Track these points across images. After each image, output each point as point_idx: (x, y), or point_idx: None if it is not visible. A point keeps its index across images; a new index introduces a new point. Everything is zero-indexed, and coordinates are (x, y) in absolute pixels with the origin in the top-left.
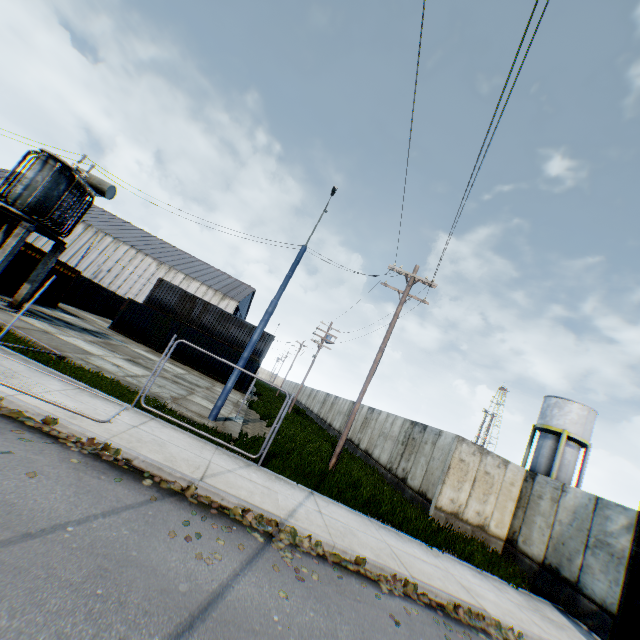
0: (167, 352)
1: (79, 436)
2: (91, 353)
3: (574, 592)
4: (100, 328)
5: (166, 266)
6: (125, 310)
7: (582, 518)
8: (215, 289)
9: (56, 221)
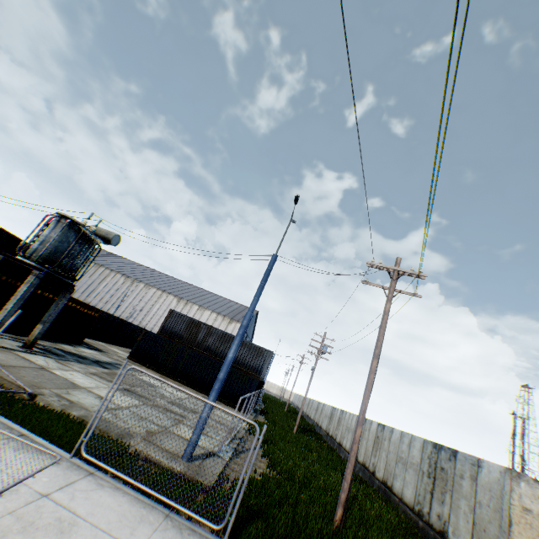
0: (175, 376)
1: None
2: (78, 386)
3: None
4: (116, 359)
5: (184, 300)
6: (141, 340)
7: None
8: (223, 315)
9: (64, 267)
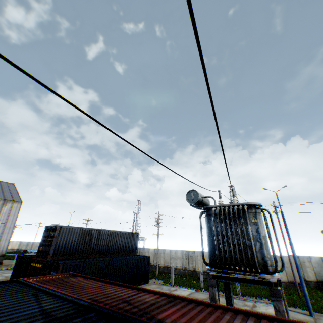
0: None
1: None
2: None
3: None
4: None
5: None
6: None
7: (320, 264)
8: None
9: None
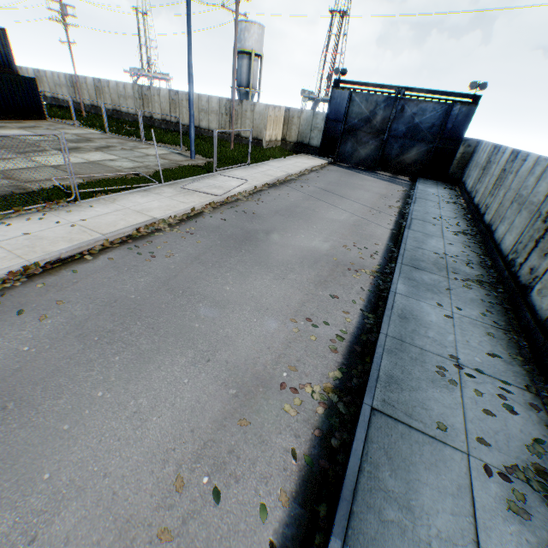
0: None
1: (260, 187)
2: (91, 163)
3: (308, 147)
4: None
5: None
6: None
7: (309, 122)
8: None
9: None
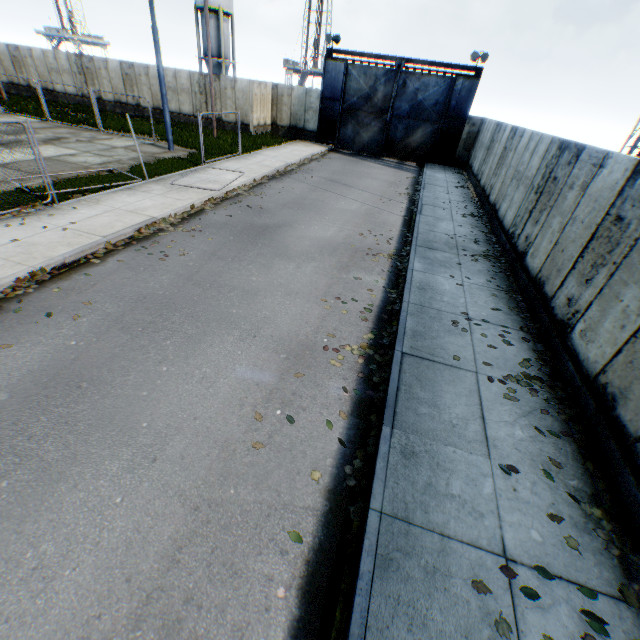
0: None
1: (259, 179)
2: (48, 159)
3: (304, 133)
4: None
5: None
6: None
7: (302, 101)
8: None
9: None
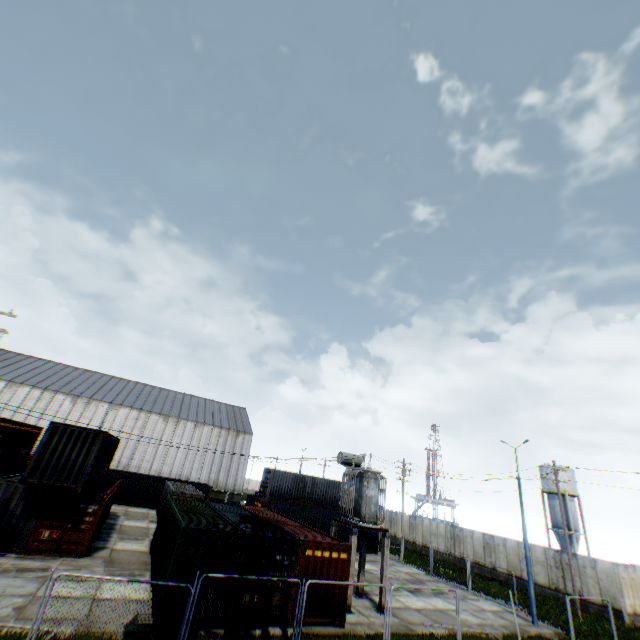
0: None
1: None
2: (440, 609)
3: None
4: None
5: (173, 418)
6: None
7: None
8: (227, 428)
9: (379, 515)
